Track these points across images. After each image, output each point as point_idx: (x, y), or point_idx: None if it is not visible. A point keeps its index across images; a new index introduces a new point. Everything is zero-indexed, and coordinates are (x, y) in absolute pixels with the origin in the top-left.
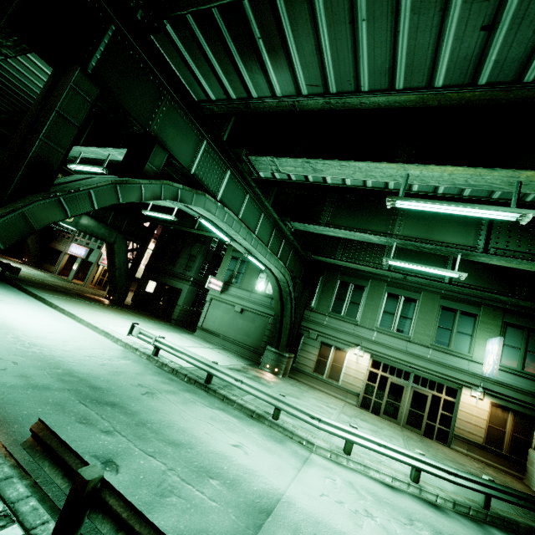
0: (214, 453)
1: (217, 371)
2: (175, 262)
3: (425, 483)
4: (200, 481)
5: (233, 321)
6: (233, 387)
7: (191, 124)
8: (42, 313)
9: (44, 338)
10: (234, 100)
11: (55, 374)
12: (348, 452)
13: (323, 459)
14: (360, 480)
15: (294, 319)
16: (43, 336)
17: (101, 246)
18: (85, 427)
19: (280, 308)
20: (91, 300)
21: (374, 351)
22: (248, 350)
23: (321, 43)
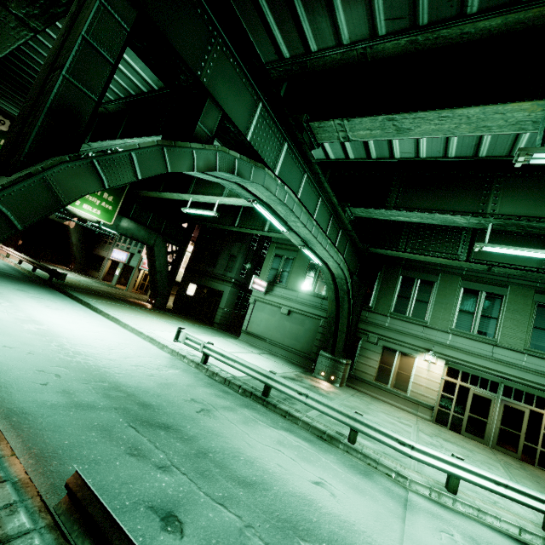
0: (295, 496)
1: (276, 383)
2: (215, 263)
3: None
4: (288, 544)
5: (280, 324)
6: (293, 400)
7: (244, 79)
8: (87, 318)
9: (89, 346)
10: (287, 60)
11: (101, 389)
12: (453, 490)
13: (424, 500)
14: (482, 533)
15: (351, 321)
16: (88, 343)
17: (141, 250)
18: (137, 461)
19: (335, 309)
20: (134, 304)
21: (450, 357)
22: (298, 356)
23: None
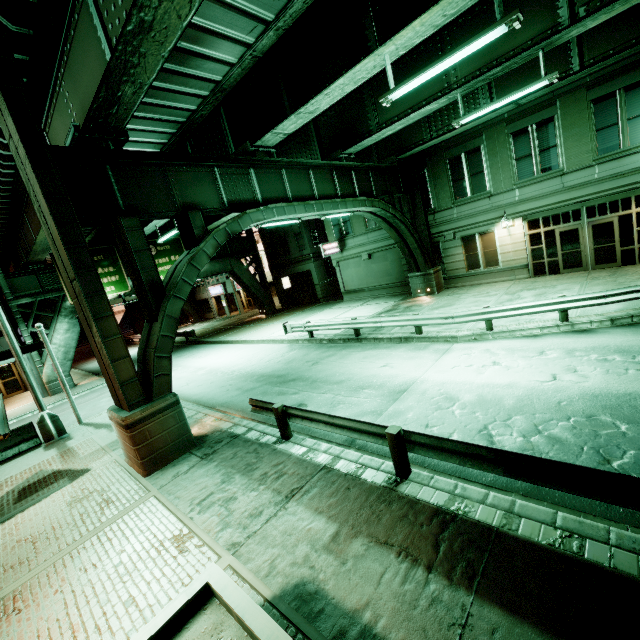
0: (366, 377)
1: (359, 324)
2: (288, 249)
3: (580, 317)
4: (357, 393)
5: (368, 270)
6: (382, 328)
7: (196, 169)
8: (226, 351)
9: (237, 365)
10: (209, 96)
11: (254, 380)
12: (489, 329)
13: (464, 344)
14: (499, 344)
15: (418, 235)
16: (236, 364)
17: (227, 276)
18: (282, 396)
19: (397, 235)
20: (251, 322)
21: (524, 212)
22: (396, 287)
23: (223, 0)
